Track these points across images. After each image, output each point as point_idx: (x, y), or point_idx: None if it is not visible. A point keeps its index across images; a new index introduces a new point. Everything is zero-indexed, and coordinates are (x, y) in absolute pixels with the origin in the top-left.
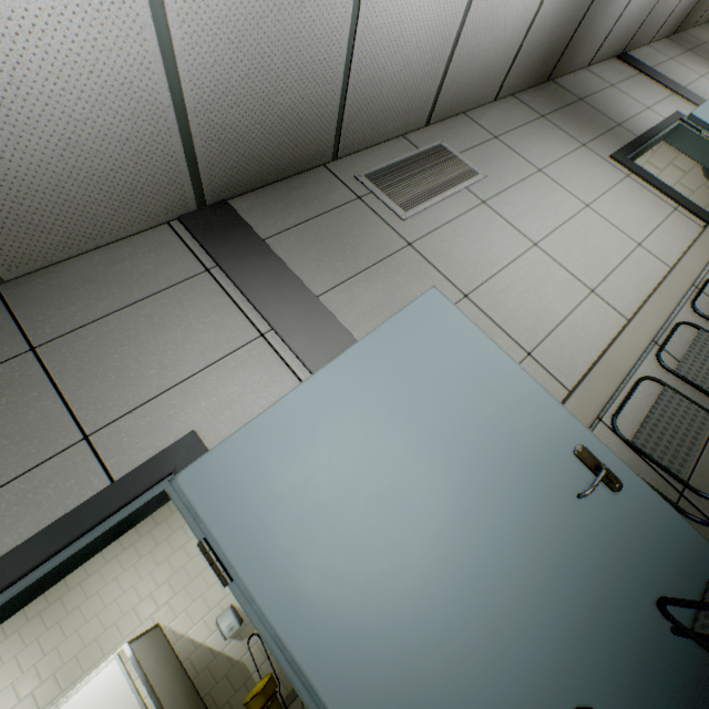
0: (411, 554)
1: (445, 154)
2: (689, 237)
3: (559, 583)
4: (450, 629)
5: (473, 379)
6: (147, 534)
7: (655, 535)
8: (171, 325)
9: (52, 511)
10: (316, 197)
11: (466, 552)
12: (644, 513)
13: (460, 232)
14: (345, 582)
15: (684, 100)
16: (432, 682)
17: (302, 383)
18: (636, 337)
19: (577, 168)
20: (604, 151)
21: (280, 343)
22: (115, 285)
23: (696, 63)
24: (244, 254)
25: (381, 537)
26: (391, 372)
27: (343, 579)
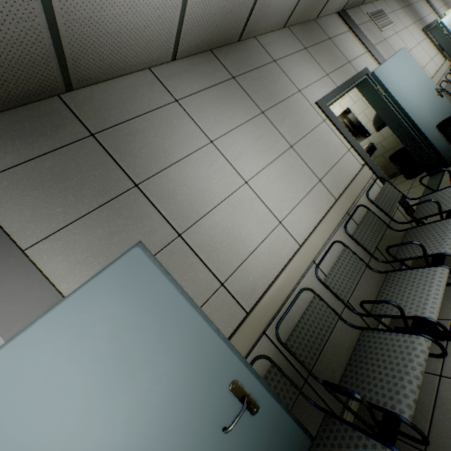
0: (413, 97)
1: (384, 13)
2: (442, 62)
3: (435, 109)
4: (421, 109)
5: (416, 70)
6: None
7: (448, 107)
8: (349, 43)
9: (351, 74)
10: (360, 17)
11: (421, 99)
12: (446, 103)
13: (393, 40)
14: (404, 98)
15: (437, 15)
16: (420, 115)
17: (387, 61)
18: (435, 80)
19: (414, 31)
20: (419, 27)
21: (370, 55)
22: (334, 28)
23: (439, 1)
24: (356, 28)
25: (408, 93)
26: (401, 64)
27: (404, 97)
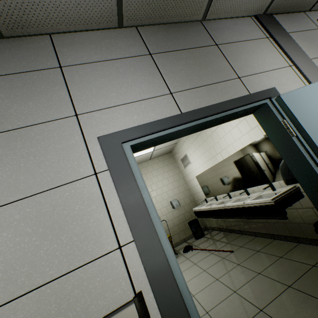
0: None
1: None
2: None
3: None
4: None
5: None
6: None
7: None
8: (258, 52)
9: (233, 95)
10: (302, 23)
11: None
12: None
13: None
14: None
15: None
16: None
17: None
18: None
19: None
20: None
21: (297, 71)
22: (237, 33)
23: None
24: (281, 35)
25: None
26: None
27: None
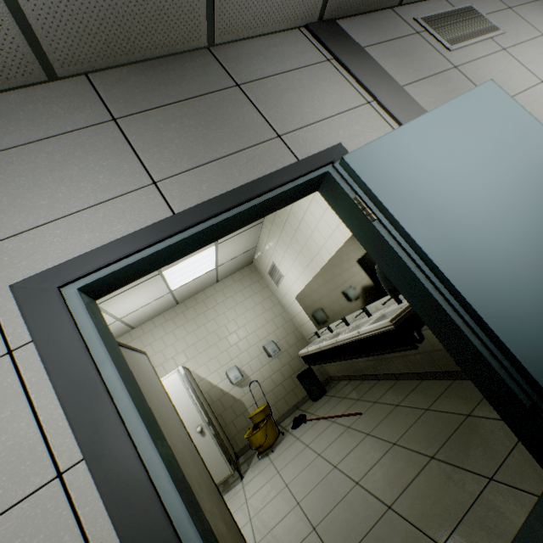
0: (488, 218)
1: (475, 13)
2: None
3: None
4: (514, 257)
5: (521, 136)
6: (181, 314)
7: None
8: (313, 87)
9: (270, 168)
10: (389, 28)
11: (522, 223)
12: None
13: (488, 65)
14: (449, 224)
15: None
16: (505, 278)
17: (411, 122)
18: None
19: None
20: None
21: (380, 110)
22: (275, 59)
23: None
24: (351, 53)
25: (469, 207)
26: (467, 124)
27: (449, 223)
